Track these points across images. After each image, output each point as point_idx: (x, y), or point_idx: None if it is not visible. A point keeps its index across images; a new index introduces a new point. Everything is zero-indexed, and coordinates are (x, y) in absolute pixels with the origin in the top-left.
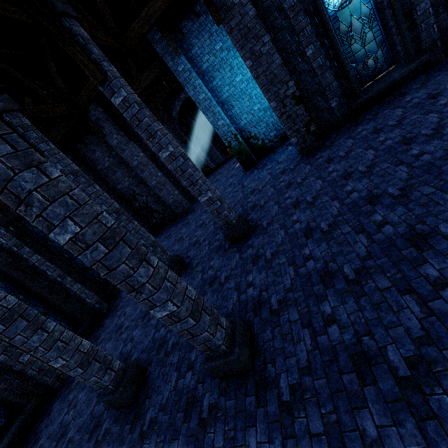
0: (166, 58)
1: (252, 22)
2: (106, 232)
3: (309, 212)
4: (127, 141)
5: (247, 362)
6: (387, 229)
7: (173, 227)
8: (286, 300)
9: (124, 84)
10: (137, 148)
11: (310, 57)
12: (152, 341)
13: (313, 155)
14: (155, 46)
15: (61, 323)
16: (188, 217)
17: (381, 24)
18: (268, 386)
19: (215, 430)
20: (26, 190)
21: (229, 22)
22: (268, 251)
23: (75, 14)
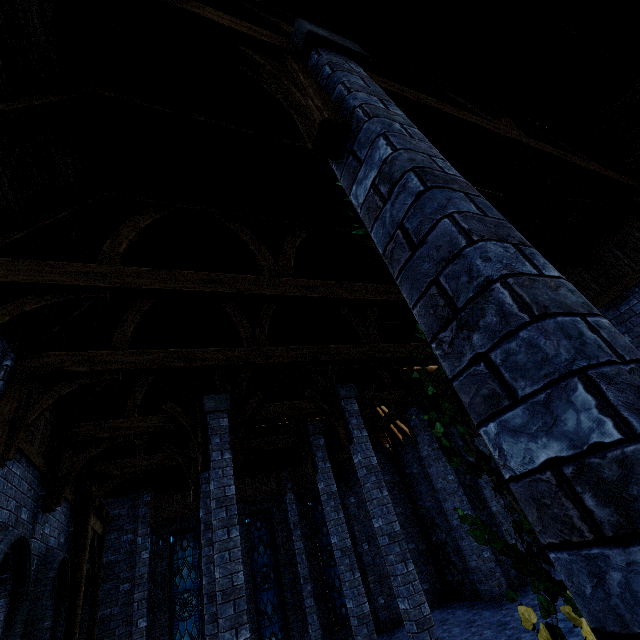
0: None
1: None
2: (229, 588)
3: None
4: (436, 456)
5: None
6: None
7: (463, 609)
8: None
9: (366, 448)
10: (448, 468)
11: None
12: None
13: None
14: None
15: (279, 633)
16: (485, 611)
17: None
18: None
19: None
20: (216, 539)
21: None
22: None
23: (355, 394)
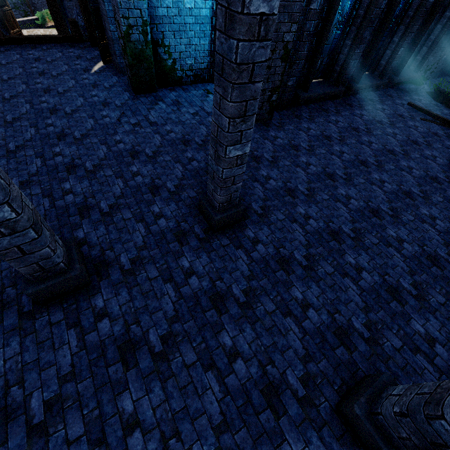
0: None
1: None
2: None
3: (317, 208)
4: None
5: None
6: (407, 246)
7: None
8: (374, 323)
9: None
10: None
11: (311, 11)
12: None
13: (265, 129)
14: None
15: None
16: None
17: (340, 35)
18: None
19: None
20: None
21: None
22: (297, 253)
23: None
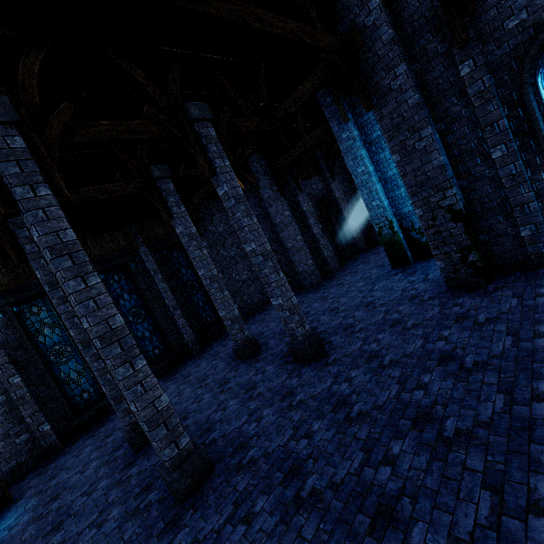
0: (332, 122)
1: (410, 111)
2: (107, 333)
3: (368, 378)
4: (276, 197)
5: (180, 492)
6: (384, 471)
7: None
8: (254, 463)
9: (231, 178)
10: (285, 206)
11: (496, 160)
12: (183, 409)
13: (458, 295)
14: (324, 109)
15: (160, 346)
16: (309, 294)
17: None
18: (175, 526)
19: (133, 524)
20: (68, 292)
21: (381, 109)
22: (300, 395)
23: (210, 116)
